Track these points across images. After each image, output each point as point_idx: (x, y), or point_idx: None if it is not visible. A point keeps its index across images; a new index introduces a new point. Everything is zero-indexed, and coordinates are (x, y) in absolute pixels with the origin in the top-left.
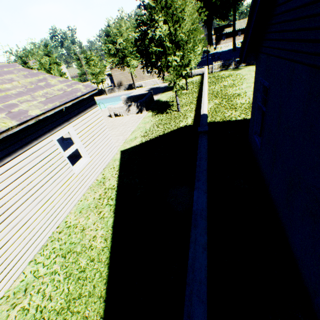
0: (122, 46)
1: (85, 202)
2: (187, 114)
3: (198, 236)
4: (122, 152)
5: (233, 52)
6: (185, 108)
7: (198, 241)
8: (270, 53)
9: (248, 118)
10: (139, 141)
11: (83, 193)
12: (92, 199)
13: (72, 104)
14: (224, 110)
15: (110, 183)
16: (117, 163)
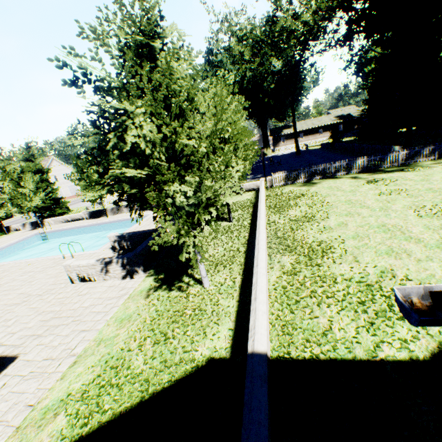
0: None
1: None
2: (221, 298)
3: None
4: None
5: (298, 156)
6: (221, 273)
7: None
8: None
9: (388, 358)
10: (60, 431)
11: None
12: None
13: None
14: (309, 300)
15: None
16: None
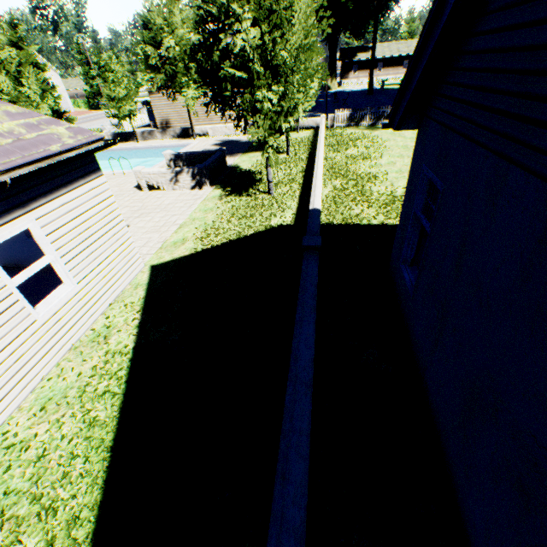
0: (172, 53)
1: (58, 382)
2: (285, 201)
3: (289, 506)
4: (153, 270)
5: (369, 95)
6: (283, 189)
7: (287, 520)
8: (451, 125)
9: (389, 224)
10: (191, 248)
11: (56, 360)
12: (75, 377)
13: (32, 172)
14: (350, 203)
15: (120, 340)
16: (140, 294)
